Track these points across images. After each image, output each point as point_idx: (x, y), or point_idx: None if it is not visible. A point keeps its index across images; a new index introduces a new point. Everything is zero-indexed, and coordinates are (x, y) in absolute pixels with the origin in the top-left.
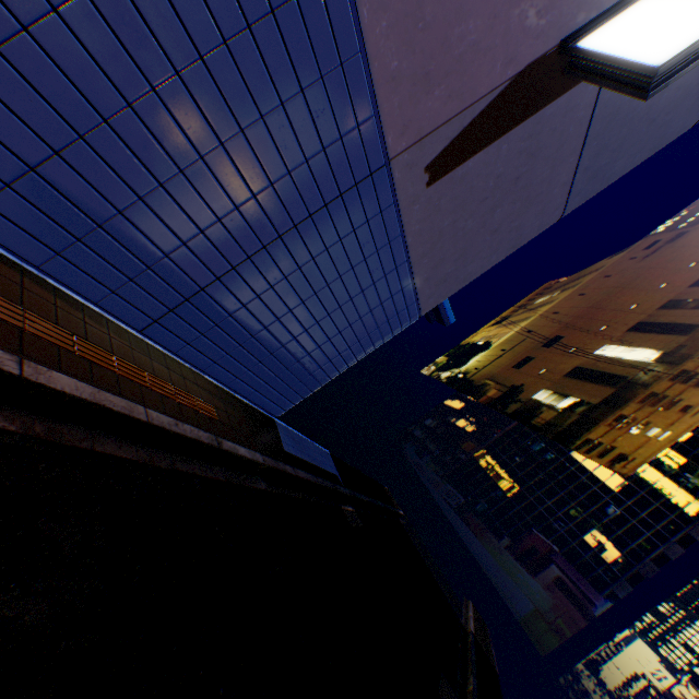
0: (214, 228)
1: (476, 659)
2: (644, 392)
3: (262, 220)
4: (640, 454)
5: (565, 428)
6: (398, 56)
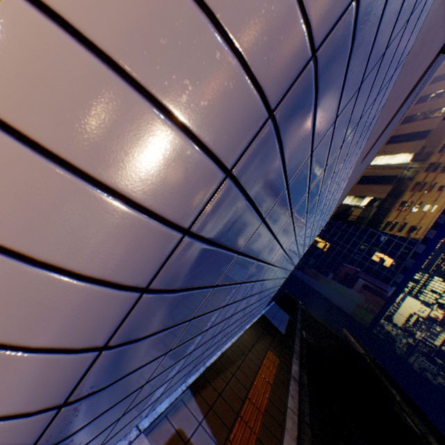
0: (275, 272)
1: (380, 372)
2: (412, 183)
3: (294, 248)
4: (423, 224)
5: (371, 218)
6: (379, 121)
